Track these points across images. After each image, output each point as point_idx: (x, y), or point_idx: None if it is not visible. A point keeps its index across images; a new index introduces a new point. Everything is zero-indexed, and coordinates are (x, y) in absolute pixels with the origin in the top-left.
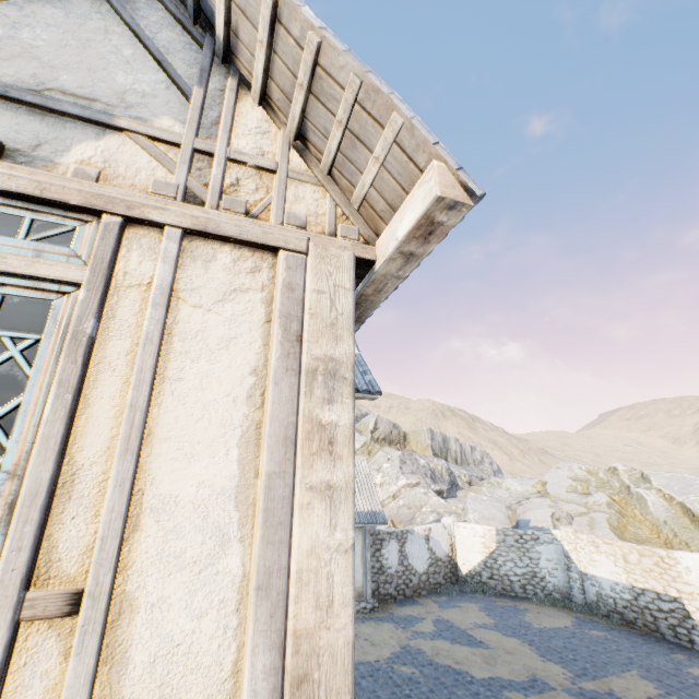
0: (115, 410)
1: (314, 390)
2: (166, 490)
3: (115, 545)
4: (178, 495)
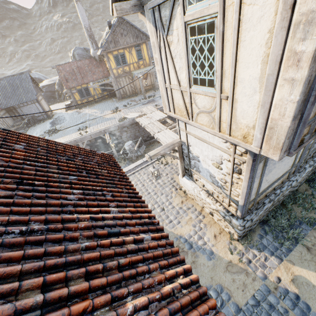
0: (230, 54)
1: (295, 35)
2: (242, 77)
3: (232, 89)
4: (244, 78)
